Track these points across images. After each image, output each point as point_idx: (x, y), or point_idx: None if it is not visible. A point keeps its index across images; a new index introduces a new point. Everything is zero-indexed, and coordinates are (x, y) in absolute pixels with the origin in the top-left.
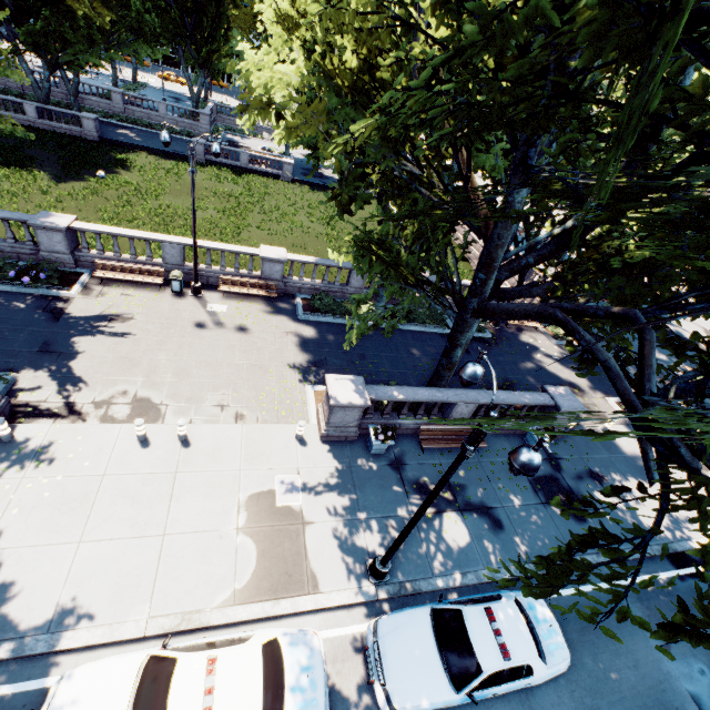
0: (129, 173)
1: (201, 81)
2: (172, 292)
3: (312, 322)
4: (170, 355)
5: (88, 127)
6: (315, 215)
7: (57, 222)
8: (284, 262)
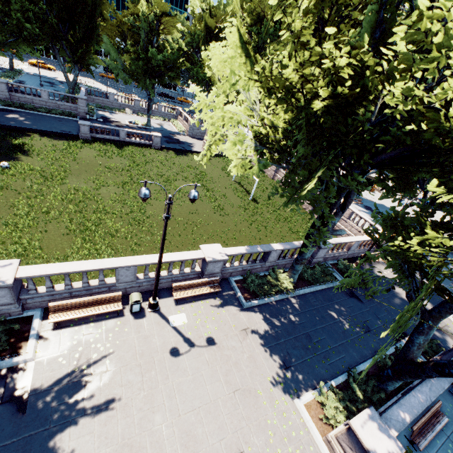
0: (29, 158)
1: (75, 73)
2: (131, 312)
3: (255, 308)
4: (166, 415)
5: None
6: (190, 178)
7: None
8: (225, 259)
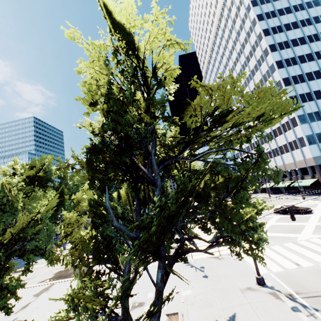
0: None
1: None
2: None
3: None
4: None
5: None
6: None
7: None
8: None
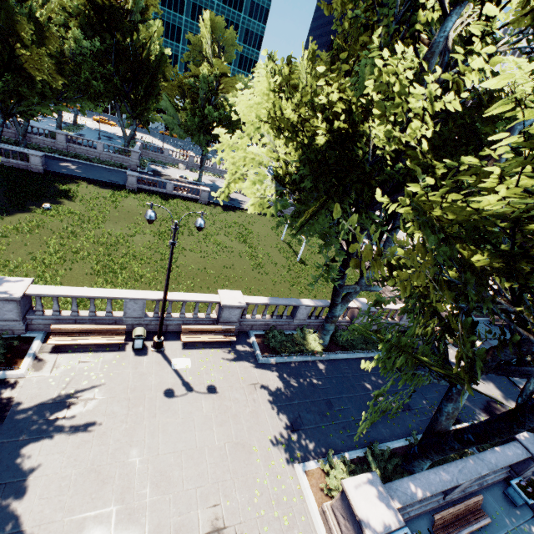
0: (72, 202)
1: (133, 128)
2: (133, 349)
3: (272, 365)
4: (143, 451)
5: (34, 162)
6: (233, 234)
7: (10, 290)
8: (243, 307)
